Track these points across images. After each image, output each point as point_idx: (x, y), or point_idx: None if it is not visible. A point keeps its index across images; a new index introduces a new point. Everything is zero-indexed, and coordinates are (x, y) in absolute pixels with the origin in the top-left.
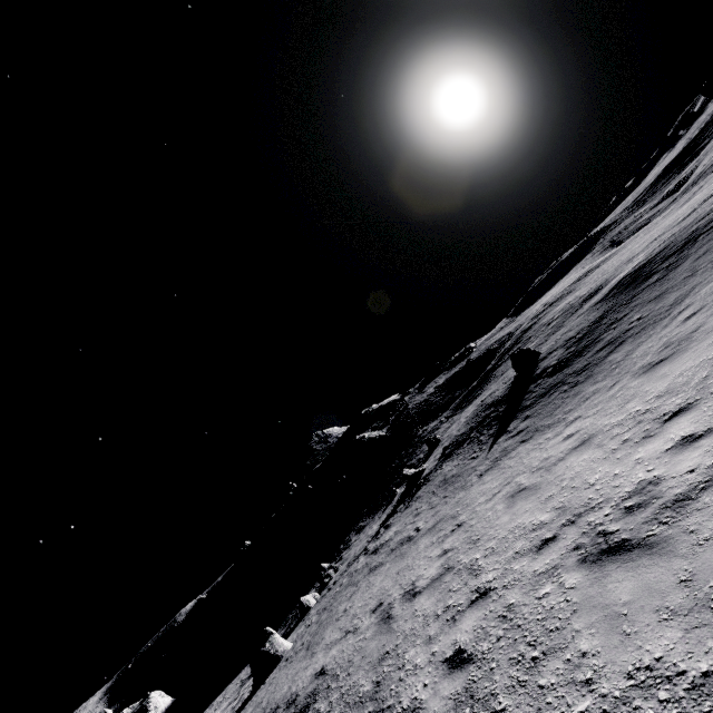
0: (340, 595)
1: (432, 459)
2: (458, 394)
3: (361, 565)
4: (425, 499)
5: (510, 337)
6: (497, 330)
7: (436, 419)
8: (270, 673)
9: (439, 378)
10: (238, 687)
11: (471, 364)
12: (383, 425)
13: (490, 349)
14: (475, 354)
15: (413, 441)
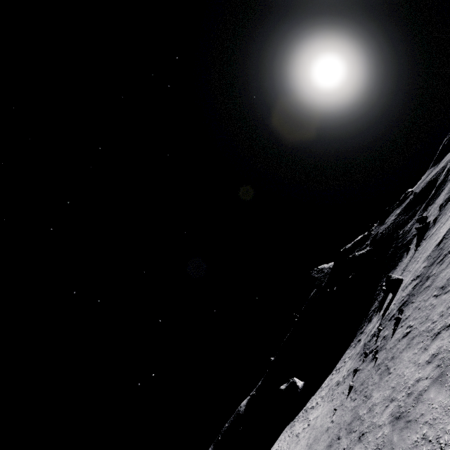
0: (424, 248)
1: (432, 217)
2: (418, 208)
3: (425, 243)
4: (449, 210)
5: (444, 167)
6: (425, 176)
7: (409, 223)
8: (400, 284)
9: (393, 213)
10: (354, 348)
11: (419, 194)
12: (364, 247)
13: (431, 180)
14: (417, 190)
15: (399, 237)
